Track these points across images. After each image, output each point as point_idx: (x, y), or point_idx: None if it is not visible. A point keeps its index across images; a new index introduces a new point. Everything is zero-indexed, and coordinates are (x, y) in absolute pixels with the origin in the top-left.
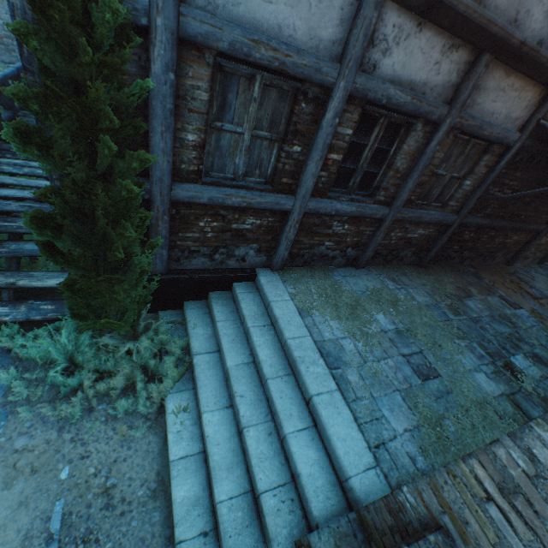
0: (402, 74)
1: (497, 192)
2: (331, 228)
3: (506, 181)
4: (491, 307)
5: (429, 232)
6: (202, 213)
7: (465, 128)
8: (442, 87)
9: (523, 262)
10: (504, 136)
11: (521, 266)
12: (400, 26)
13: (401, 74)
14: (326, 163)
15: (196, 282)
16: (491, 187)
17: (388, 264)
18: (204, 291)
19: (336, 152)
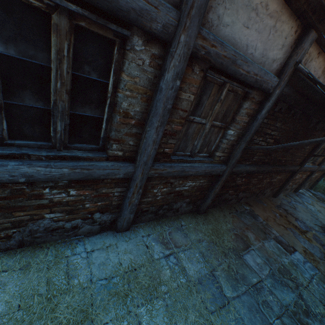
0: None
1: (262, 141)
2: (44, 196)
3: (268, 130)
4: (270, 258)
5: (201, 182)
6: None
7: (213, 57)
8: None
9: (284, 192)
10: (263, 79)
11: (283, 196)
12: None
13: None
14: None
15: None
16: (256, 136)
17: (162, 217)
18: None
19: None
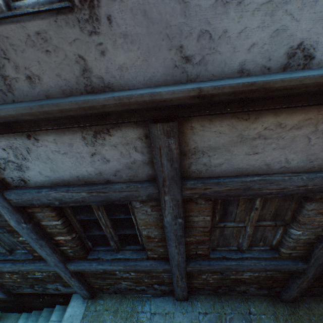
0: (61, 175)
1: None
2: (117, 274)
3: None
4: None
5: (268, 273)
6: (1, 271)
7: (213, 194)
8: (130, 168)
9: None
10: None
11: None
12: (10, 145)
13: (58, 175)
14: (60, 242)
15: (29, 303)
16: None
17: (225, 294)
18: (41, 307)
19: (60, 235)
